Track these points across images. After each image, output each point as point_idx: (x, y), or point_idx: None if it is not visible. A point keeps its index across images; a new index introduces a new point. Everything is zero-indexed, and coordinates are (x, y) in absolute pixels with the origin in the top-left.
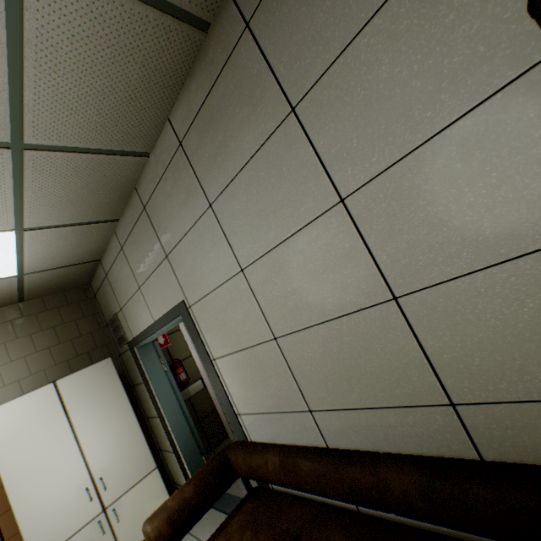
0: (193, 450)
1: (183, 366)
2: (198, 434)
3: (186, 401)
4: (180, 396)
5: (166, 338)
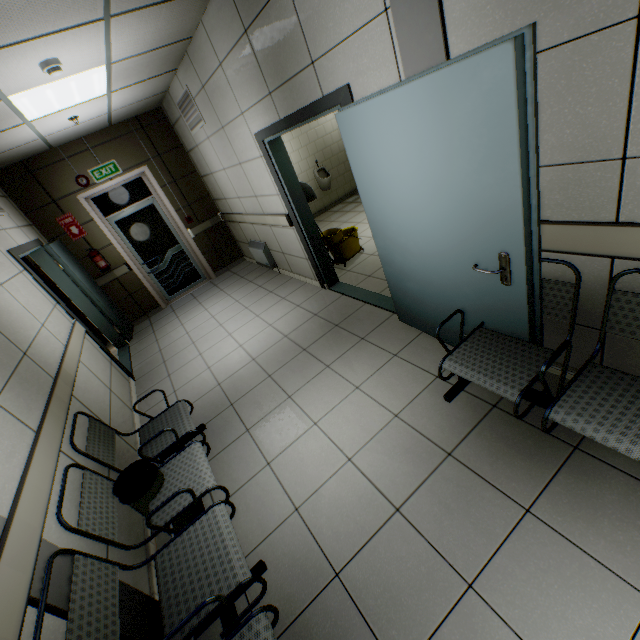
0: (105, 322)
1: (102, 255)
2: (108, 312)
3: (114, 281)
4: (85, 288)
5: (80, 229)
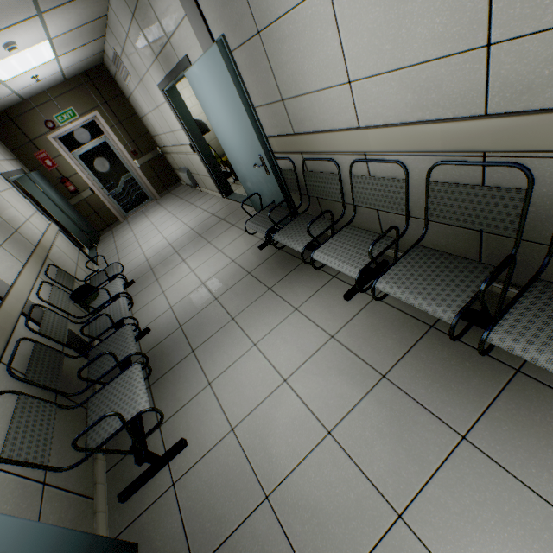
0: (77, 230)
1: (71, 181)
2: (79, 223)
3: (83, 201)
4: (60, 205)
5: (52, 162)
